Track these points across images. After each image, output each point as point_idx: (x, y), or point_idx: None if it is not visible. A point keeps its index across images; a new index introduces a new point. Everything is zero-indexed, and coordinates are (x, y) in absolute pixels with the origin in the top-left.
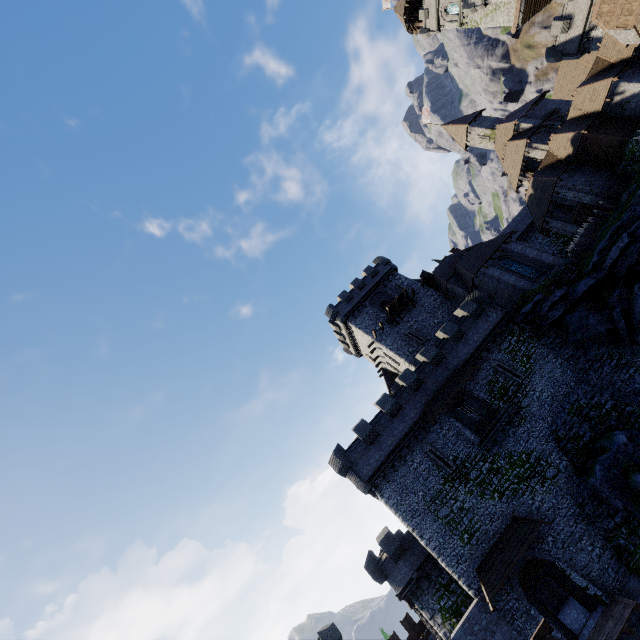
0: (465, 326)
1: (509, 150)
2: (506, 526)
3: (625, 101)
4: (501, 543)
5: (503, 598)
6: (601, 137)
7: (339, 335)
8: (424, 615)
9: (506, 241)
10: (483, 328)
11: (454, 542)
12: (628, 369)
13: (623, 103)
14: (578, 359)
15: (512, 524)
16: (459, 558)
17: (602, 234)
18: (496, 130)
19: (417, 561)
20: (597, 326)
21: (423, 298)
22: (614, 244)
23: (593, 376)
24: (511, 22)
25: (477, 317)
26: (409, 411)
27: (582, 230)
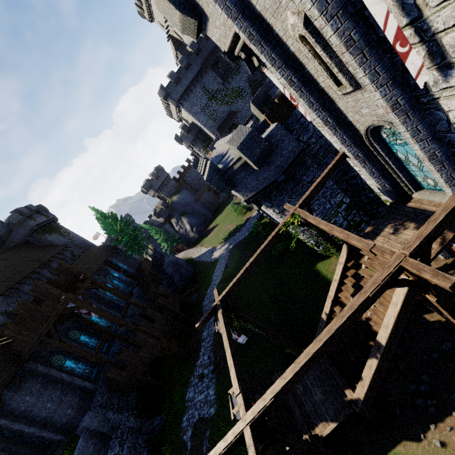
0: None
1: None
2: (227, 115)
3: None
4: (225, 120)
5: (223, 136)
6: None
7: (138, 1)
8: (197, 151)
9: None
10: None
11: (210, 122)
12: None
13: None
14: None
15: (229, 114)
16: (212, 127)
17: None
18: None
19: (195, 133)
20: None
21: None
22: None
23: None
24: None
25: None
26: (194, 67)
27: None
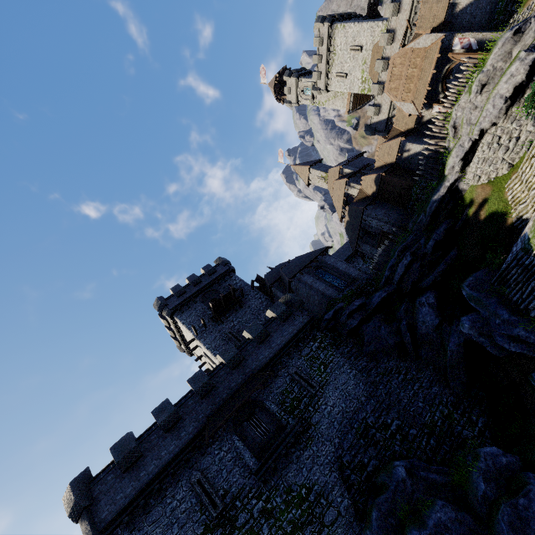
0: (272, 327)
1: (335, 187)
2: None
3: (411, 157)
4: None
5: None
6: (395, 180)
7: (169, 330)
8: None
9: (322, 253)
10: (288, 331)
11: None
12: (413, 385)
13: (410, 159)
14: (370, 371)
15: None
16: None
17: (393, 253)
18: (328, 173)
19: None
20: (387, 338)
21: (251, 300)
22: (400, 261)
23: (382, 391)
24: (345, 107)
25: (284, 319)
26: (188, 424)
27: (380, 250)
